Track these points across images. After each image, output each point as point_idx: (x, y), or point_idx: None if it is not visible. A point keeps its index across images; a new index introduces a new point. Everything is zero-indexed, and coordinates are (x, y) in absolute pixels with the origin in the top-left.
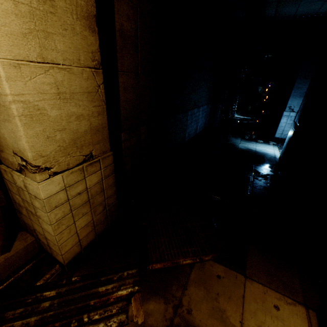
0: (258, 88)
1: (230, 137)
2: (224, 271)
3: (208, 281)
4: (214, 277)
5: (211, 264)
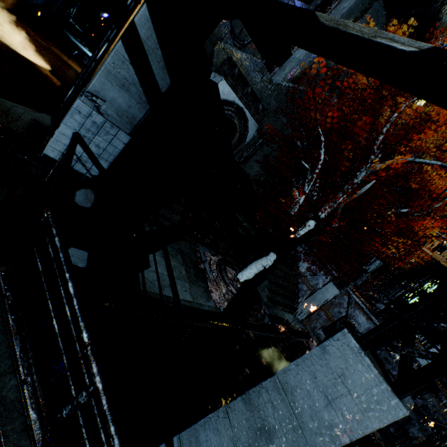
0: (101, 13)
1: (66, 30)
2: (63, 54)
3: (59, 52)
4: (60, 53)
5: (59, 51)
